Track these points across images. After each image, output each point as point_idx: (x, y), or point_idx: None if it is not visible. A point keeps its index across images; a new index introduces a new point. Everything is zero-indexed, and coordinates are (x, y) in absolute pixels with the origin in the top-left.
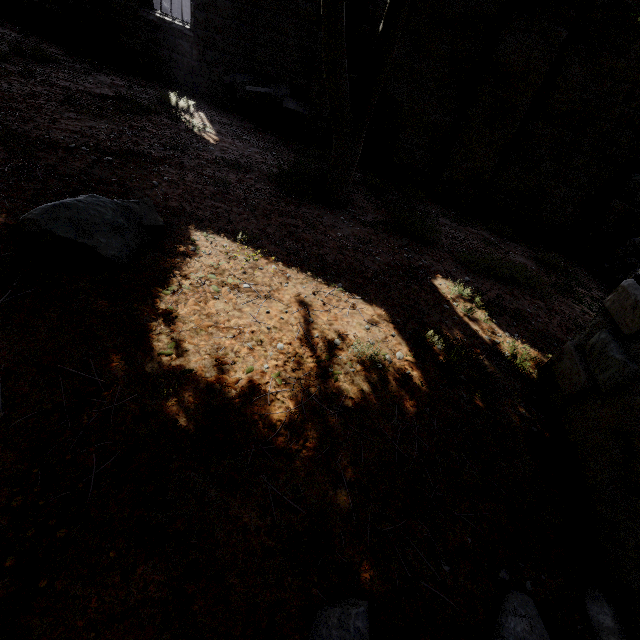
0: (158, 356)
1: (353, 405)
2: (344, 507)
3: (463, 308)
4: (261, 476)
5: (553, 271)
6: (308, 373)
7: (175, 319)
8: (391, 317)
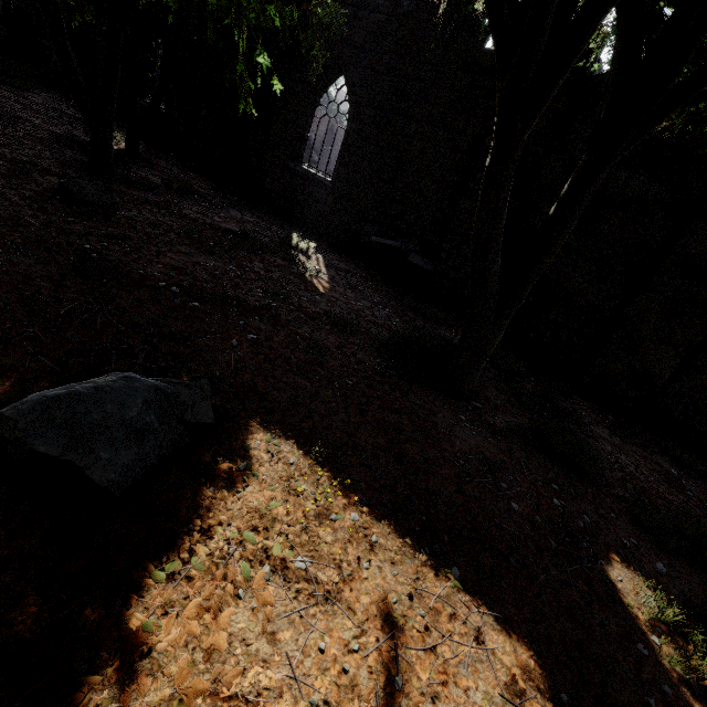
0: None
1: None
2: None
3: (674, 657)
4: None
5: None
6: None
7: (144, 659)
8: (548, 681)
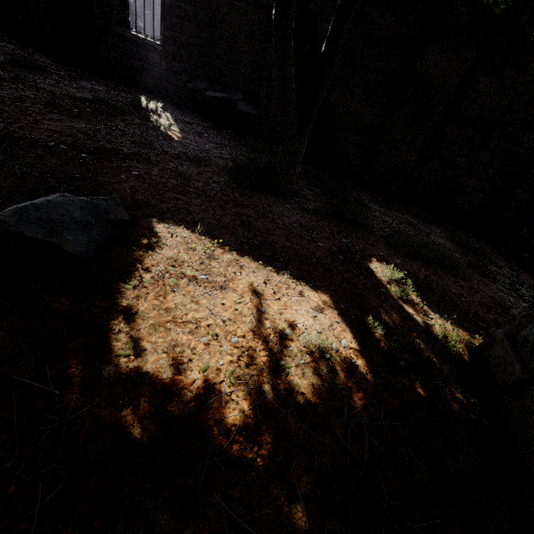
0: (116, 357)
1: (304, 401)
2: (300, 526)
3: (397, 291)
4: (215, 496)
5: (468, 251)
6: (261, 368)
7: (135, 315)
8: (335, 303)
